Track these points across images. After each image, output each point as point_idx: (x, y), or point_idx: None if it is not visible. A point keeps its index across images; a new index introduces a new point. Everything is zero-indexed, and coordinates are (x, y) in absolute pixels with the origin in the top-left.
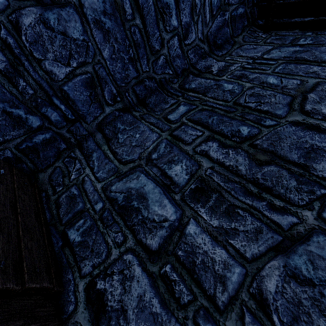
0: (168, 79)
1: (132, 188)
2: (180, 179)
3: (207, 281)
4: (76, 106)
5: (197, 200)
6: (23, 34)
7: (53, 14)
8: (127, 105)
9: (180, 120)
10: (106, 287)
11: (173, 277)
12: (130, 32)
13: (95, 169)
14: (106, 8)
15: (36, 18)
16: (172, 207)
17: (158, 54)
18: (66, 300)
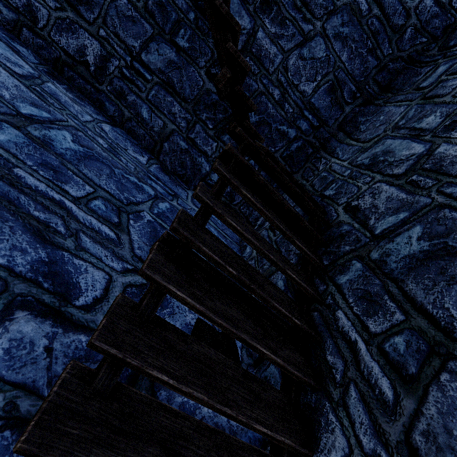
0: (420, 50)
1: (377, 152)
2: (432, 124)
3: (453, 170)
4: (319, 113)
5: (451, 130)
6: (289, 72)
7: (306, 48)
8: (368, 98)
9: (437, 81)
10: (359, 202)
11: (419, 179)
12: (367, 26)
13: (340, 157)
14: (343, 20)
15: (296, 57)
16: (421, 145)
17: (402, 29)
18: (330, 216)
